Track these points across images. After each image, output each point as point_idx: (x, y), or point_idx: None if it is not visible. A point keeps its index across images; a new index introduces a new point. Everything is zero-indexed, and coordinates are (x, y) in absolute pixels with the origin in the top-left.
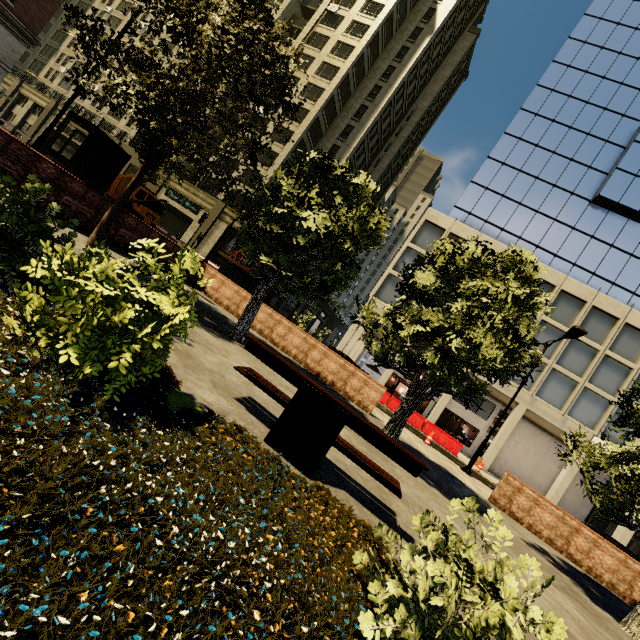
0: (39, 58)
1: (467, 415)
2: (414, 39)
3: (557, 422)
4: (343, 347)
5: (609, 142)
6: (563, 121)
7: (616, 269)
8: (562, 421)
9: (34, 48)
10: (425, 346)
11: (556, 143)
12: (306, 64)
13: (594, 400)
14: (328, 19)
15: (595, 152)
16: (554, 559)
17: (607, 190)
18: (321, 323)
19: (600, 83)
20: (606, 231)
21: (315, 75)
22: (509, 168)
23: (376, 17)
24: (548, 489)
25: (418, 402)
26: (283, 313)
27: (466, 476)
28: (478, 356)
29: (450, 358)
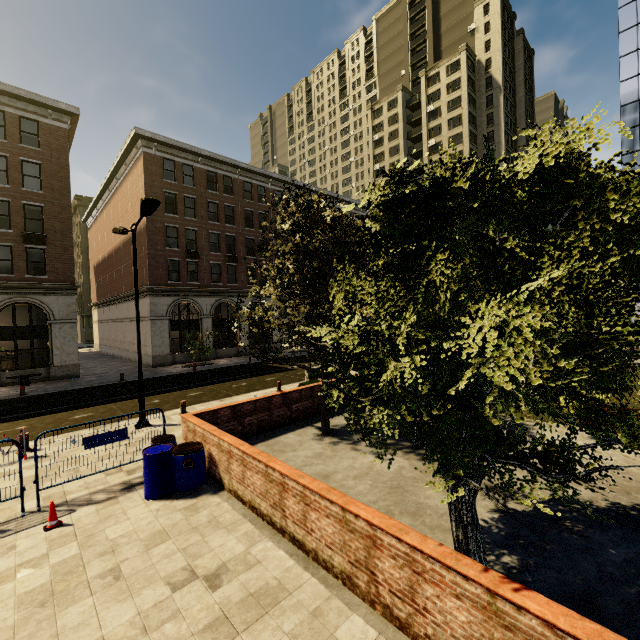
0: None
1: None
2: (490, 104)
3: None
4: None
5: None
6: None
7: None
8: None
9: None
10: None
11: None
12: None
13: None
14: (432, 150)
15: None
16: None
17: None
18: None
19: None
20: None
21: None
22: None
23: (461, 124)
24: None
25: None
26: None
27: None
28: None
29: None
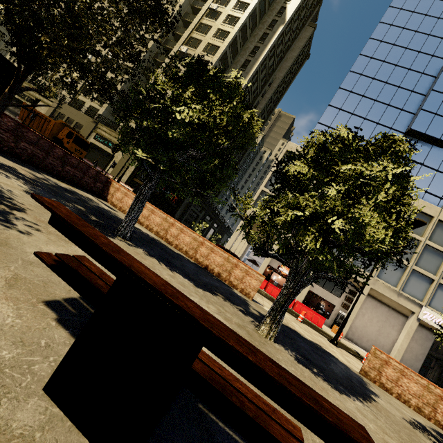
0: (4, 48)
1: (325, 294)
2: (272, 28)
3: (394, 297)
4: (230, 247)
5: (414, 92)
6: (380, 78)
7: (427, 181)
8: (398, 296)
9: (0, 41)
10: (303, 232)
11: (376, 94)
12: (196, 45)
13: (420, 279)
14: (210, 14)
15: (405, 99)
16: (433, 435)
17: (416, 125)
18: (214, 231)
19: (404, 52)
20: (417, 154)
21: (202, 52)
22: (344, 112)
23: (244, 12)
24: (389, 348)
25: (298, 289)
26: (185, 224)
27: (335, 348)
28: (360, 238)
29: (328, 243)
